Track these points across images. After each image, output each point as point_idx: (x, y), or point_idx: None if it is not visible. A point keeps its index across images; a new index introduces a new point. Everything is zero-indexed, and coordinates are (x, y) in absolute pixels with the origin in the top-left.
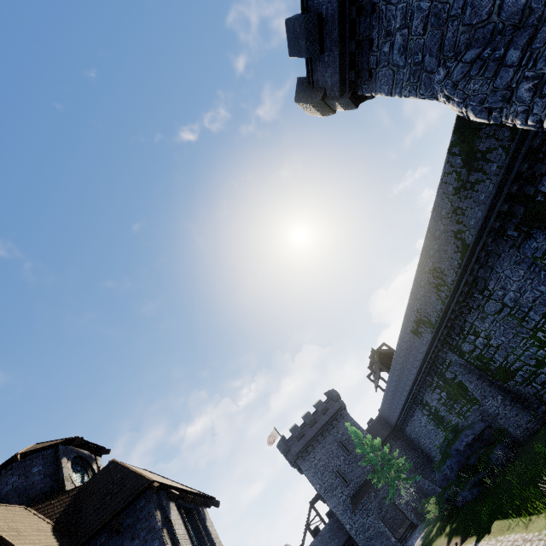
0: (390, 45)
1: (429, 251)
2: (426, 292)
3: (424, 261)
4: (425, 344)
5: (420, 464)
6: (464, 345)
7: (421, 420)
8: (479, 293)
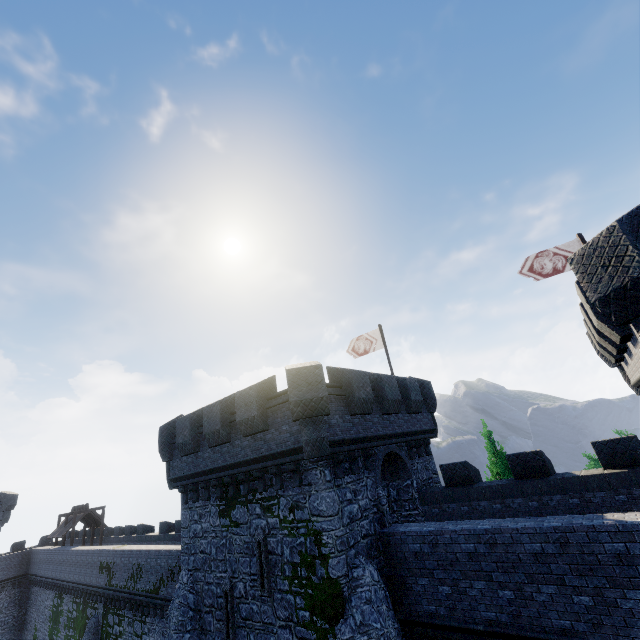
0: (197, 519)
1: (150, 557)
2: (128, 566)
3: (143, 555)
4: (97, 581)
5: (7, 626)
6: (111, 615)
7: (49, 600)
8: (142, 613)
